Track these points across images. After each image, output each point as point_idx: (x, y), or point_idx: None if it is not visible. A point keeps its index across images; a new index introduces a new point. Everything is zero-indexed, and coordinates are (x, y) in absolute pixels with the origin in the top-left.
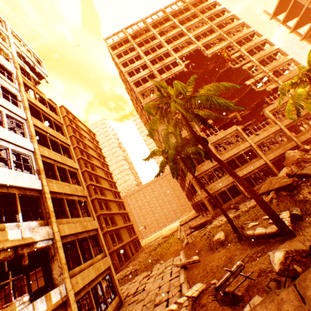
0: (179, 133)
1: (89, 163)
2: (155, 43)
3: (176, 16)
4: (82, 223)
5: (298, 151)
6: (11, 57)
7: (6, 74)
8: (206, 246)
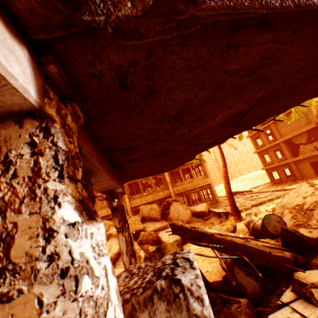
0: None
1: None
2: None
3: None
4: None
5: (110, 223)
6: None
7: None
8: None
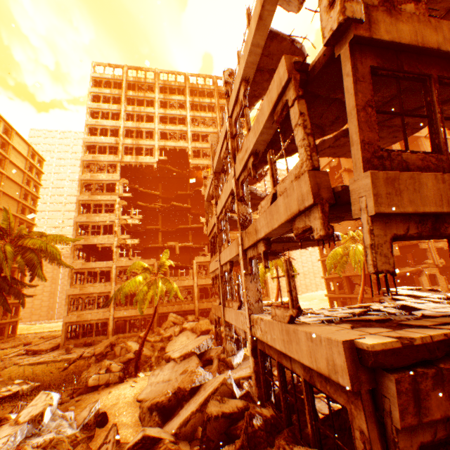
0: None
1: None
2: (148, 111)
3: (199, 93)
4: None
5: (182, 318)
6: None
7: None
8: None
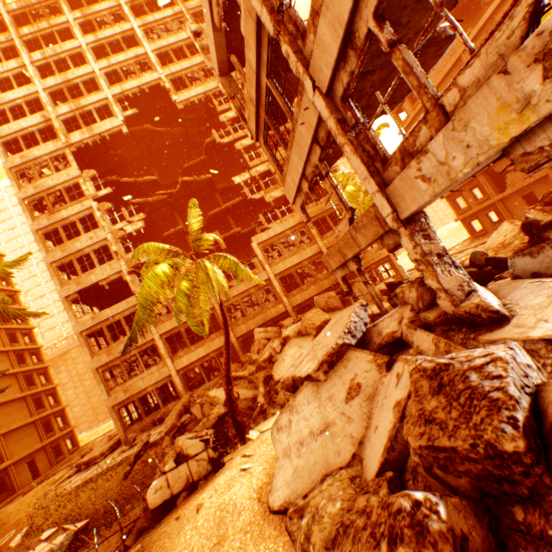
0: None
1: None
2: (68, 47)
3: None
4: None
5: (274, 329)
6: None
7: None
8: None
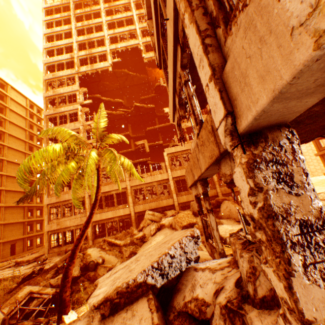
0: None
1: None
2: (96, 21)
3: None
4: None
5: (160, 215)
6: None
7: None
8: None
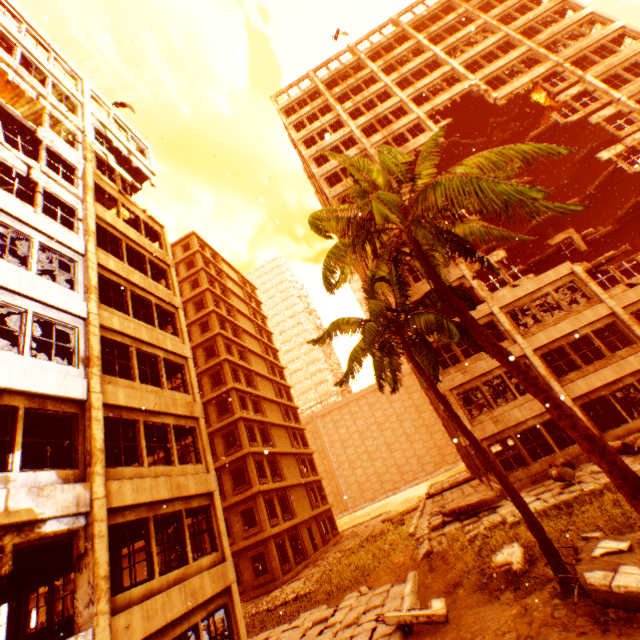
0: (398, 279)
1: (236, 344)
2: (374, 90)
3: (424, 29)
4: (175, 478)
5: None
6: (81, 139)
7: (61, 170)
8: (472, 576)
